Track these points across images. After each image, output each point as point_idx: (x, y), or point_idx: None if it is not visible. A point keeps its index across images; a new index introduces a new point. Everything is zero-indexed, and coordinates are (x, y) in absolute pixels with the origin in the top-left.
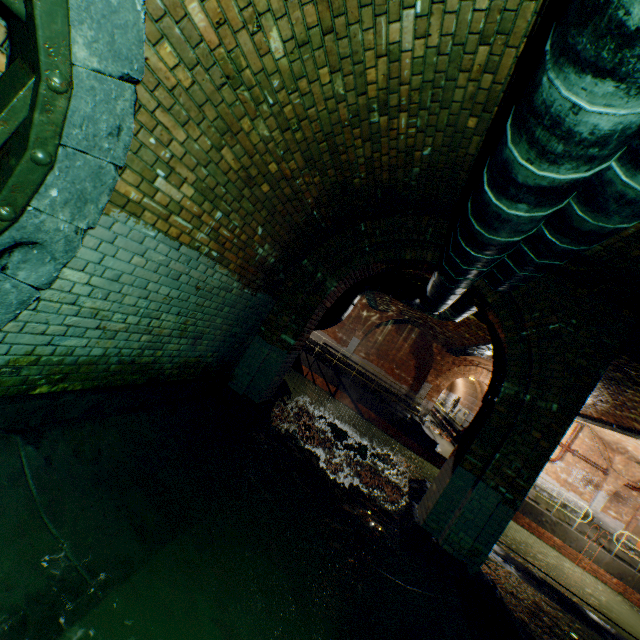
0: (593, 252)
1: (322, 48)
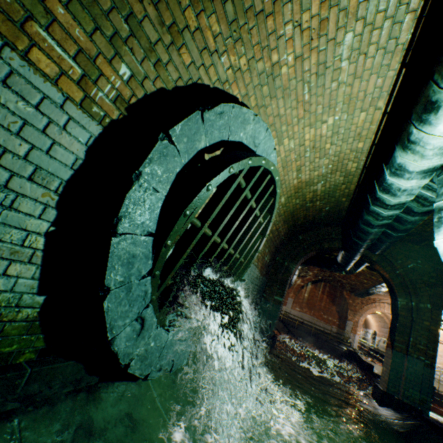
0: (411, 231)
1: (294, 196)
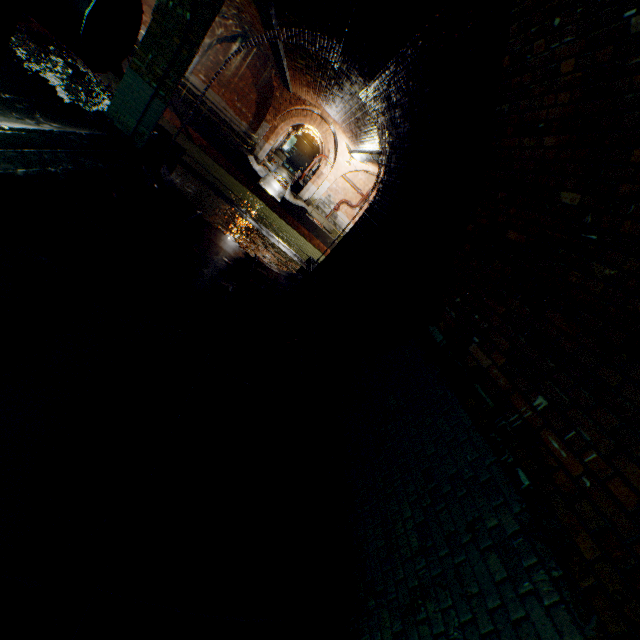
0: None
1: None
